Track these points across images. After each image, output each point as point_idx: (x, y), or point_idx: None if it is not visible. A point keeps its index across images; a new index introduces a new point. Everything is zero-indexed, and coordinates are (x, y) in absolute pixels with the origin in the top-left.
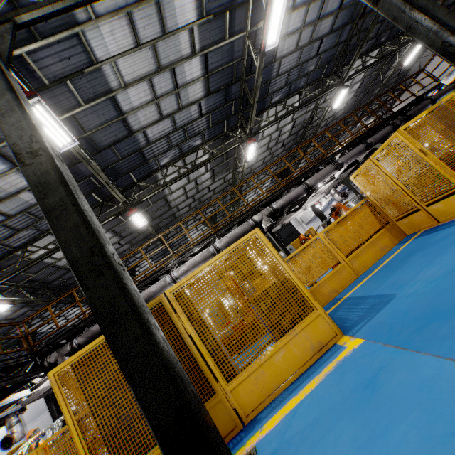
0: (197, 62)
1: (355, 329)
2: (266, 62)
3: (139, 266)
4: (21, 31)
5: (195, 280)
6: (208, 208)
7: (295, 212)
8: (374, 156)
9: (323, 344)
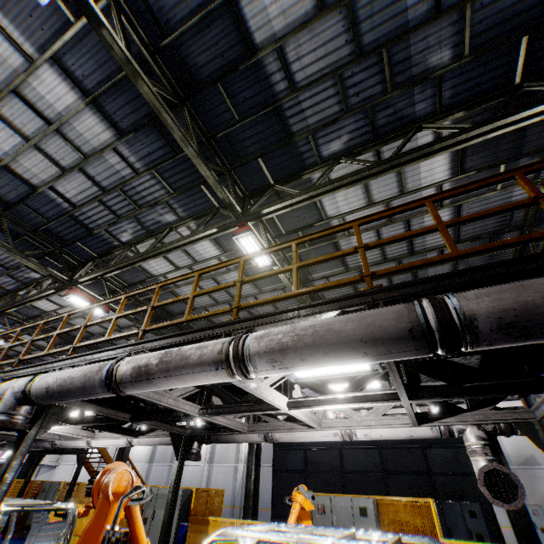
0: (53, 77)
1: None
2: (233, 58)
3: None
4: None
5: None
6: None
7: (308, 426)
8: None
9: None
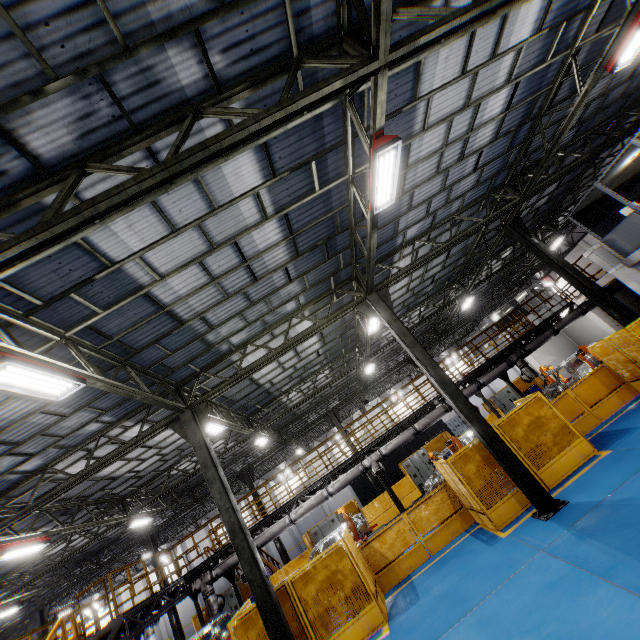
0: (314, 337)
1: (393, 619)
2: None
3: (256, 456)
4: (202, 378)
5: (304, 572)
6: (331, 397)
7: None
8: (440, 463)
9: (375, 625)
